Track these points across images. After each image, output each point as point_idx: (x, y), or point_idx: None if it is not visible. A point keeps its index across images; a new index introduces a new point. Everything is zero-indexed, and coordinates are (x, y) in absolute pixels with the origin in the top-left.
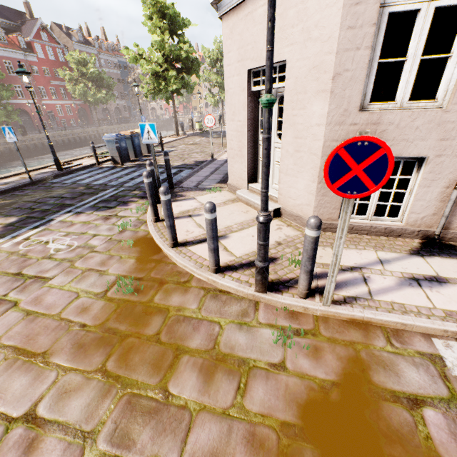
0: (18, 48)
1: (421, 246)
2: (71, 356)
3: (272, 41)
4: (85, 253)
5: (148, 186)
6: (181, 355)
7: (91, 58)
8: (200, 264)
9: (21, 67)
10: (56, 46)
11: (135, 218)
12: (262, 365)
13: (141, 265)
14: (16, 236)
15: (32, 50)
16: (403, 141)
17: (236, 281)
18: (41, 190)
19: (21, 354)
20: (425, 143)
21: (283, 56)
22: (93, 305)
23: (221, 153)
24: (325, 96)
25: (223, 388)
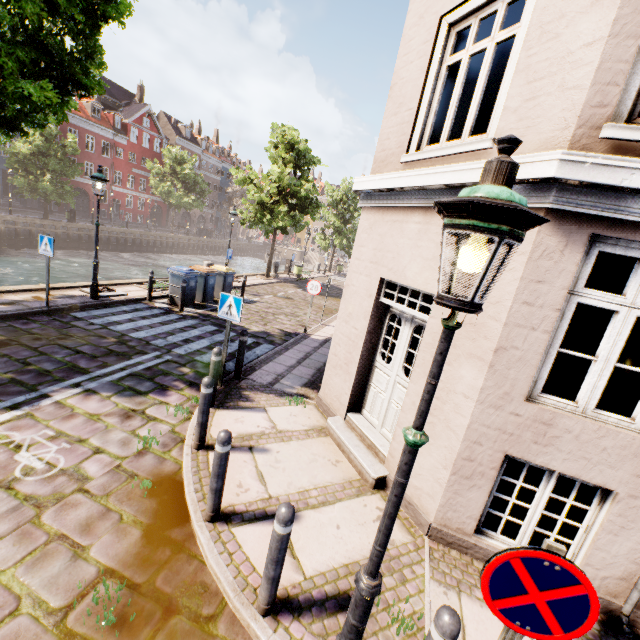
0: (111, 127)
1: (601, 631)
2: None
3: (438, 375)
4: (68, 492)
5: (204, 397)
6: None
7: (191, 159)
8: (243, 580)
9: (100, 172)
10: (156, 135)
11: (169, 428)
12: None
13: (147, 550)
14: None
15: (126, 132)
16: (583, 459)
17: None
18: (53, 327)
19: None
20: (614, 472)
21: (431, 288)
22: None
23: (317, 325)
24: (482, 366)
25: None
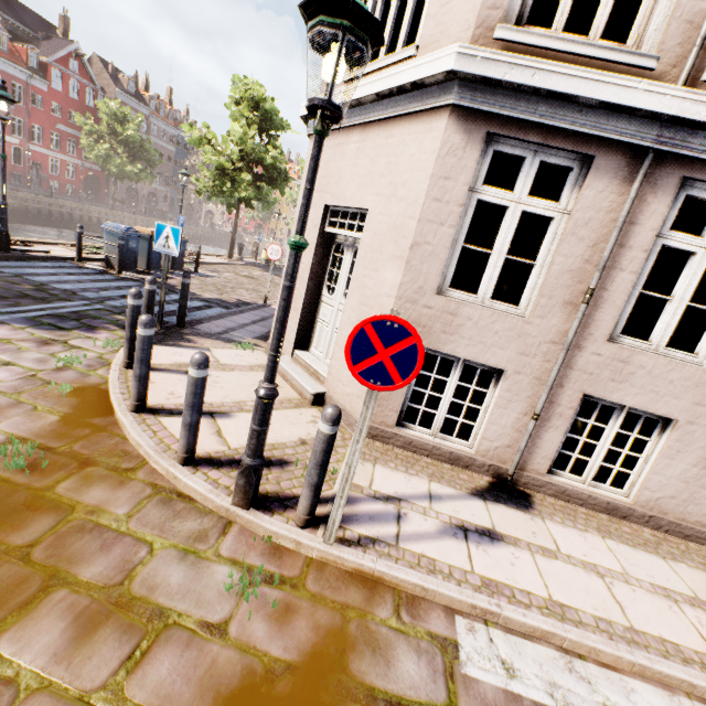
0: (23, 65)
1: (489, 487)
2: None
3: (312, 180)
4: None
5: (132, 309)
6: (54, 588)
7: (136, 118)
8: (166, 446)
9: (4, 90)
10: (88, 84)
11: (95, 355)
12: (190, 623)
13: (64, 428)
14: None
15: (45, 74)
16: (481, 343)
17: (211, 483)
18: None
19: None
20: (504, 352)
21: (365, 204)
22: None
23: None
24: (401, 264)
25: (103, 654)
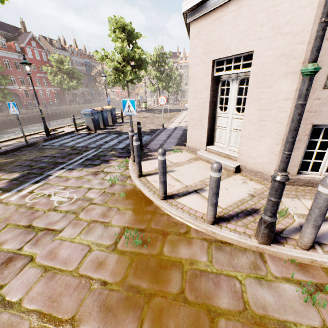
0: (15, 51)
1: None
2: (102, 323)
3: None
4: (85, 205)
5: (136, 147)
6: (216, 319)
7: (66, 59)
8: (194, 215)
9: (25, 59)
10: (42, 51)
11: (119, 174)
12: None
13: (139, 217)
14: (21, 190)
15: (24, 52)
16: None
17: (235, 232)
18: (35, 151)
19: (47, 321)
20: None
21: (250, 48)
22: (107, 259)
23: (167, 123)
24: (294, 77)
25: None
